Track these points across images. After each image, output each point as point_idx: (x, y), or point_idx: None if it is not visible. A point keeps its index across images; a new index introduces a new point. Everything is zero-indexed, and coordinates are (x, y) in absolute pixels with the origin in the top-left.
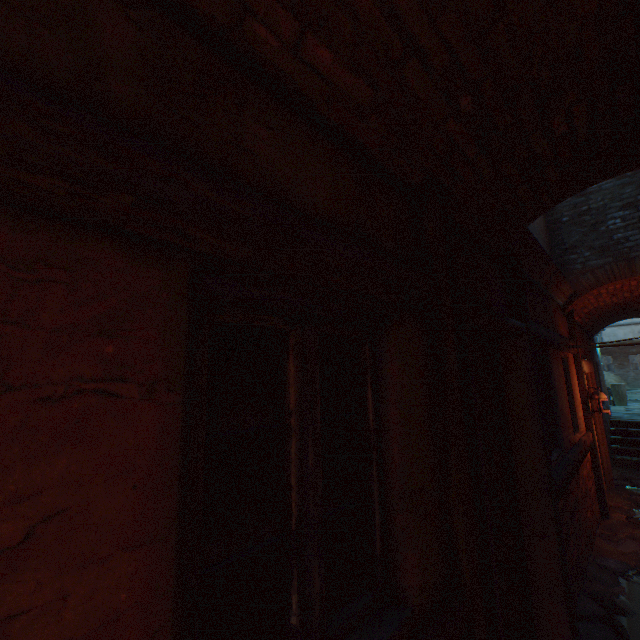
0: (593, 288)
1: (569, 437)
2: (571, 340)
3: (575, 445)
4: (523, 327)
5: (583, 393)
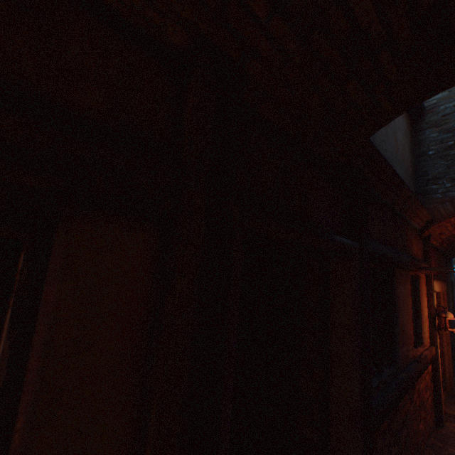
0: (451, 216)
1: (408, 353)
2: (424, 262)
3: (414, 361)
4: (356, 246)
5: (431, 310)
